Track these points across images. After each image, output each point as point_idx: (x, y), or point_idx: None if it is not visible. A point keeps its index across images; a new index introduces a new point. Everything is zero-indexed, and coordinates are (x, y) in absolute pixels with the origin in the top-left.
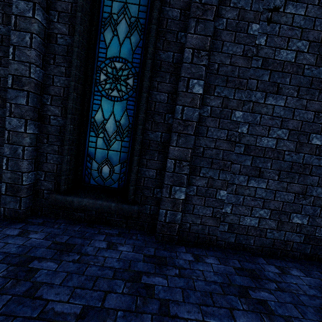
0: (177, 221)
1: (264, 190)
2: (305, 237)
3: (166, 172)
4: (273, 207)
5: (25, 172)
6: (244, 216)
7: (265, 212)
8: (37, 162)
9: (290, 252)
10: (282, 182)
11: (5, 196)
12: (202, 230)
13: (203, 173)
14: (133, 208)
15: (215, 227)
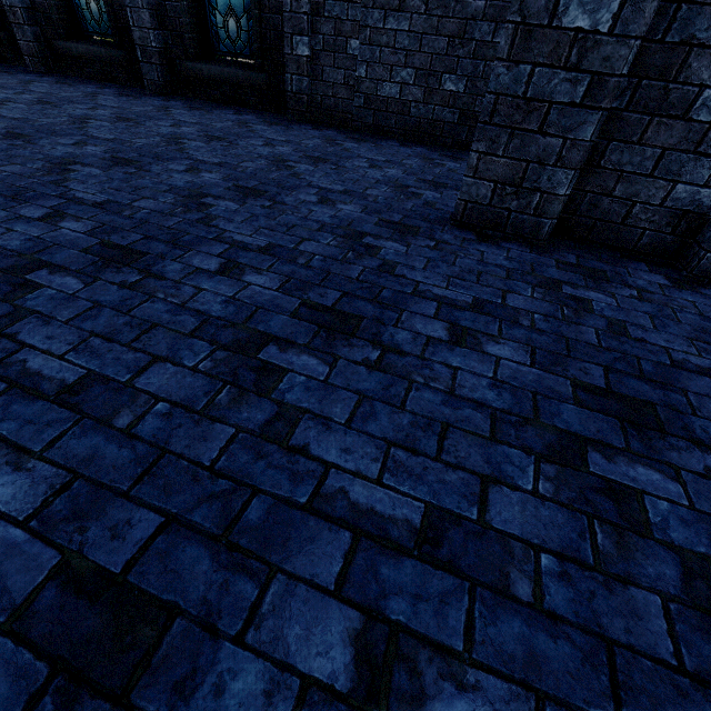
0: (305, 91)
1: (407, 35)
2: (460, 115)
3: (284, 13)
4: (419, 64)
5: (151, 29)
6: (383, 82)
7: (409, 74)
8: (160, 17)
9: (439, 139)
10: (430, 18)
11: (143, 64)
12: (335, 106)
13: (328, 11)
14: (260, 76)
15: (349, 101)
